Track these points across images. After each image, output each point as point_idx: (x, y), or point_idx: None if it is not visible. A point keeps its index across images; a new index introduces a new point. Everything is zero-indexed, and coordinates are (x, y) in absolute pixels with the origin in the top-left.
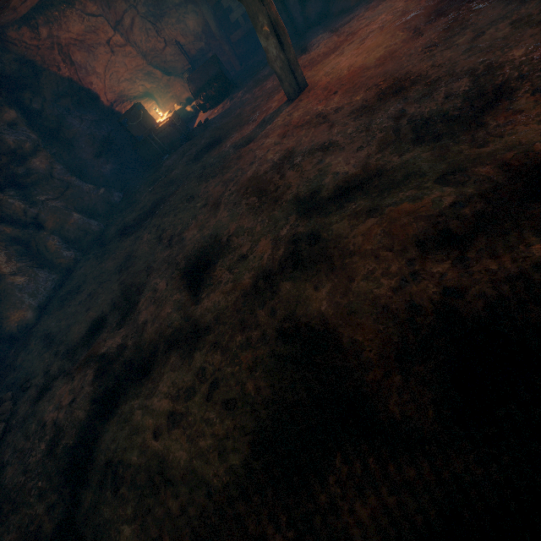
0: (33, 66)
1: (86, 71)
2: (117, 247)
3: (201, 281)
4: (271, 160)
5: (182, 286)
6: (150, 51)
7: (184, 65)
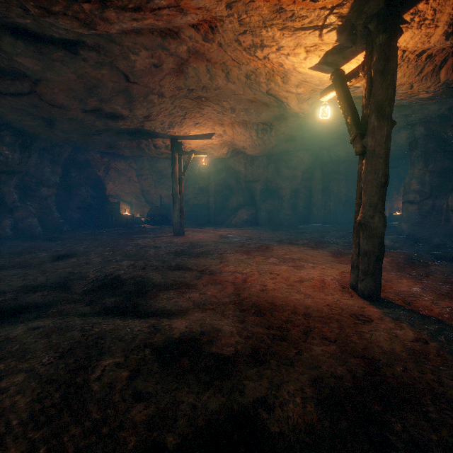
0: (89, 164)
1: (111, 179)
2: (39, 241)
3: (63, 259)
4: (140, 244)
5: (52, 257)
6: (147, 191)
7: (158, 204)
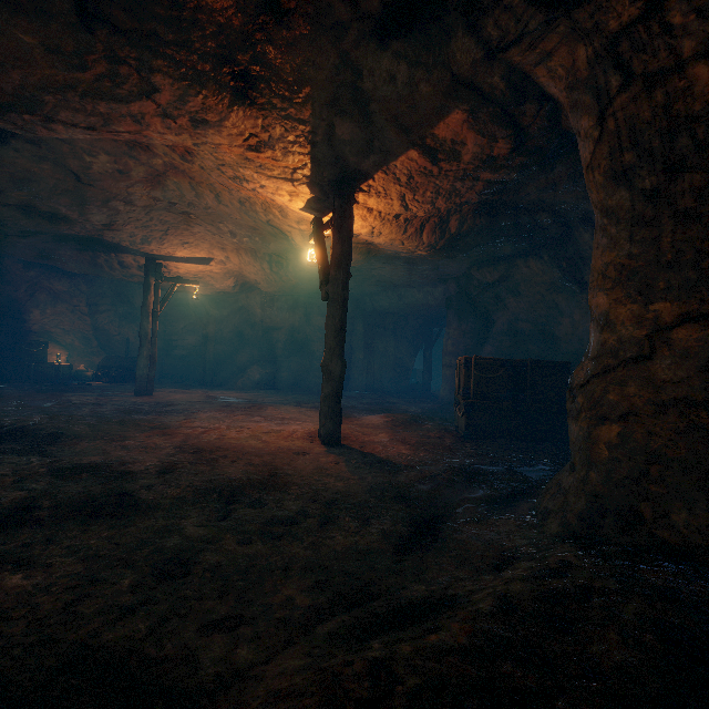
0: None
1: (38, 305)
2: None
3: None
4: (72, 401)
5: None
6: (104, 330)
7: (122, 353)
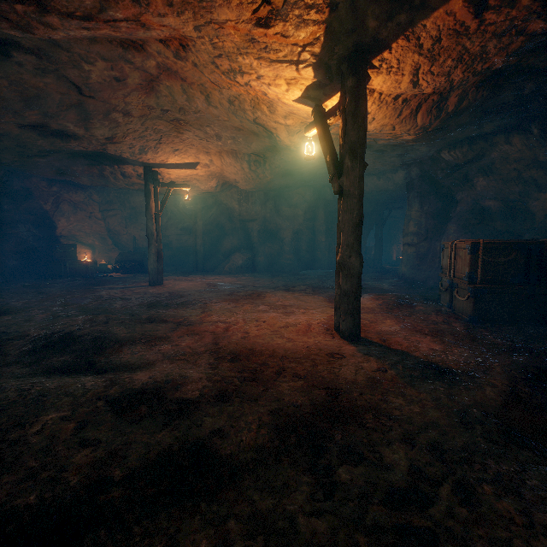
0: (30, 194)
1: (63, 214)
2: None
3: None
4: (103, 296)
5: None
6: (115, 231)
7: (131, 248)
